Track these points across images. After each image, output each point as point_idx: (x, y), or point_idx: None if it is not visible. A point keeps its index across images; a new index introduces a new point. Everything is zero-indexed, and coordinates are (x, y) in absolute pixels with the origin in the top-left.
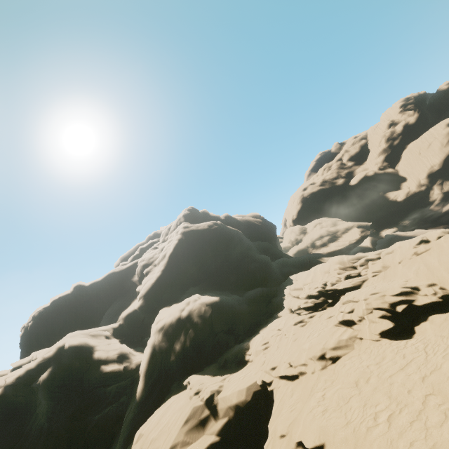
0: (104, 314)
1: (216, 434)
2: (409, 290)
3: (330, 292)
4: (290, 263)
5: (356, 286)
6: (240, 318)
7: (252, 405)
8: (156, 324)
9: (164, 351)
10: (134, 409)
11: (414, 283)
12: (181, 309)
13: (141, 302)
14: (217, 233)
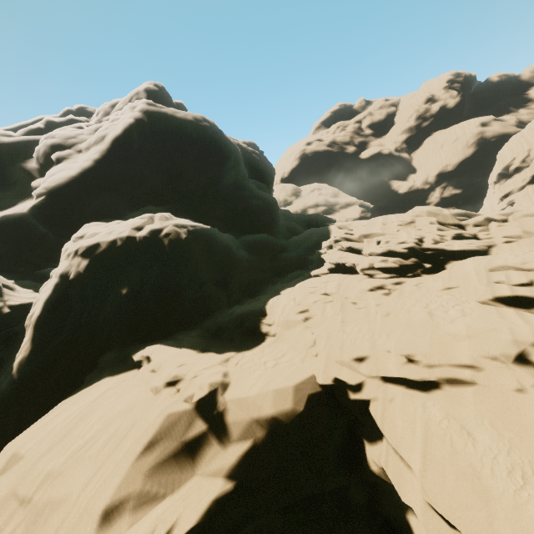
0: None
1: (225, 476)
2: None
3: (429, 253)
4: (294, 218)
5: (481, 251)
6: (239, 268)
7: (304, 419)
8: (74, 243)
9: (91, 295)
10: (4, 393)
11: None
12: (136, 228)
13: (41, 201)
14: (208, 135)
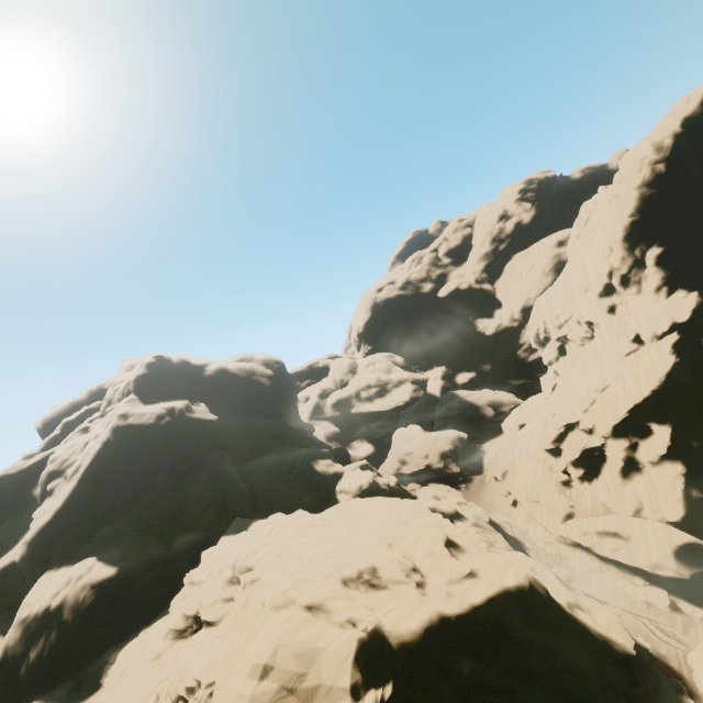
0: None
1: None
2: (194, 686)
3: (199, 615)
4: (274, 467)
5: (215, 620)
6: (142, 595)
7: None
8: (20, 610)
9: (18, 658)
10: None
11: (204, 675)
12: (55, 593)
13: (23, 553)
14: (167, 432)
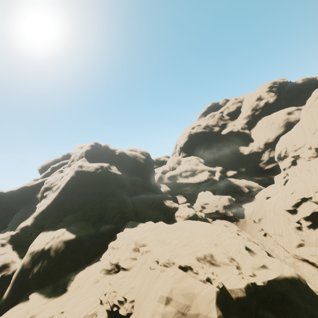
0: (16, 212)
1: None
2: (123, 300)
3: (118, 264)
4: (145, 200)
5: (128, 268)
6: (85, 250)
7: None
8: (30, 248)
9: (28, 270)
10: (0, 304)
11: (128, 296)
12: (47, 242)
13: (32, 222)
14: (100, 176)
